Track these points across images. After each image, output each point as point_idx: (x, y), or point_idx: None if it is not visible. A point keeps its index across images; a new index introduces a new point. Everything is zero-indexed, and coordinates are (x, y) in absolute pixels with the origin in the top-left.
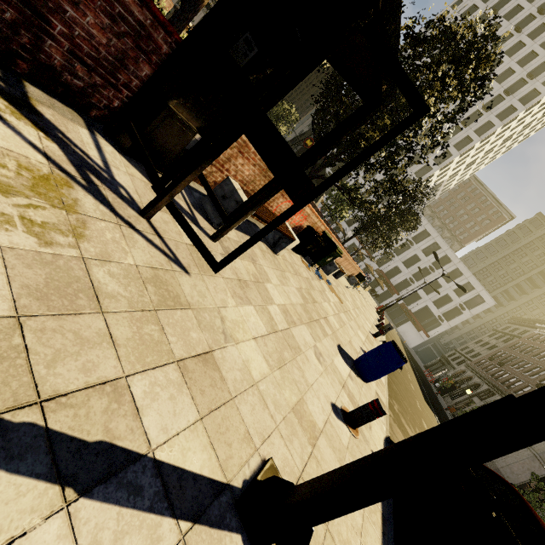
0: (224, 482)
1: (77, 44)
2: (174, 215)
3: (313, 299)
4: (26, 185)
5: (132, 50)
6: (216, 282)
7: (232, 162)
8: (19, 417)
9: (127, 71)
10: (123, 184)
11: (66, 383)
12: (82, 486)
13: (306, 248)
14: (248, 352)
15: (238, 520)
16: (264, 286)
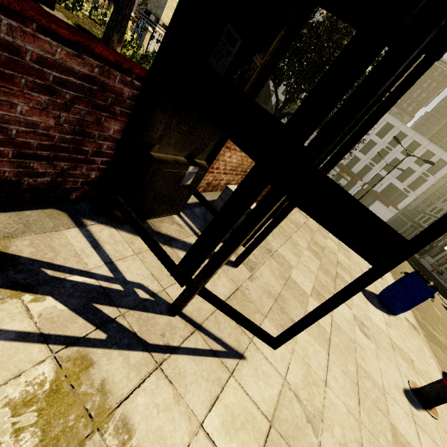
0: None
1: (21, 143)
2: (208, 299)
3: (320, 246)
4: (34, 444)
5: (89, 114)
6: None
7: (220, 159)
8: None
9: (91, 138)
10: (137, 280)
11: None
12: None
13: None
14: (334, 419)
15: None
16: (292, 280)
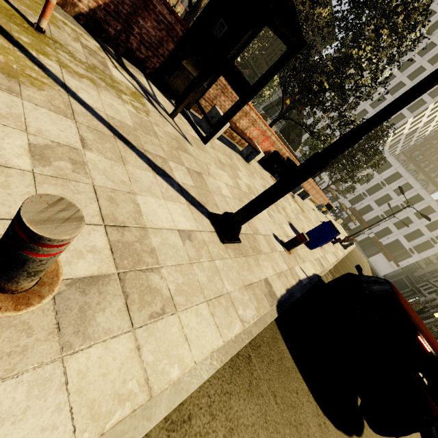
0: (204, 206)
1: (143, 37)
2: (185, 116)
3: None
4: (129, 93)
5: (166, 37)
6: (206, 155)
7: (218, 99)
8: (139, 149)
9: (163, 47)
10: (161, 103)
11: (150, 150)
12: (157, 173)
13: (273, 166)
14: (221, 185)
15: (209, 218)
16: (236, 171)
